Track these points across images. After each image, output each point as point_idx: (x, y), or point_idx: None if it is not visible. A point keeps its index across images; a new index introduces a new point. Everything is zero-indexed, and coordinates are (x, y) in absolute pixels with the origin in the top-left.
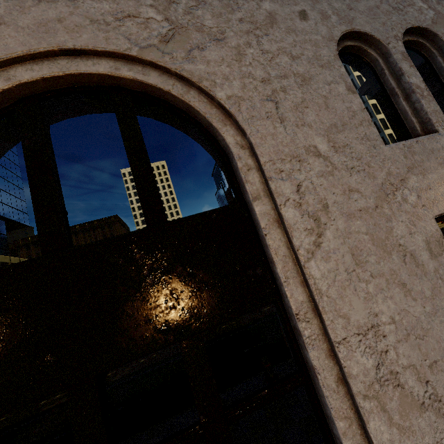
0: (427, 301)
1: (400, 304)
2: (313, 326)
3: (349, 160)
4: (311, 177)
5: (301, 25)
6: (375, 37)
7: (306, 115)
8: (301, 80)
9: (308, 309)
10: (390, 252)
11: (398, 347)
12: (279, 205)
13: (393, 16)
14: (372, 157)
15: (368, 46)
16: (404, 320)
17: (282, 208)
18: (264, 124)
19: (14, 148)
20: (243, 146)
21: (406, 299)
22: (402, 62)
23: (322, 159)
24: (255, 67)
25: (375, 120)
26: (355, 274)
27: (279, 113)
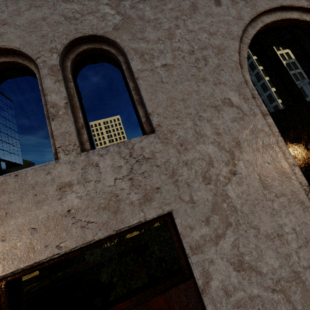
0: None
1: None
2: None
3: None
4: None
5: None
6: (25, 52)
7: None
8: None
9: None
10: None
11: None
12: None
13: (60, 26)
14: None
15: (27, 60)
16: None
17: None
18: None
19: (13, 112)
20: None
21: None
22: (46, 78)
23: None
24: None
25: (264, 81)
26: None
27: None
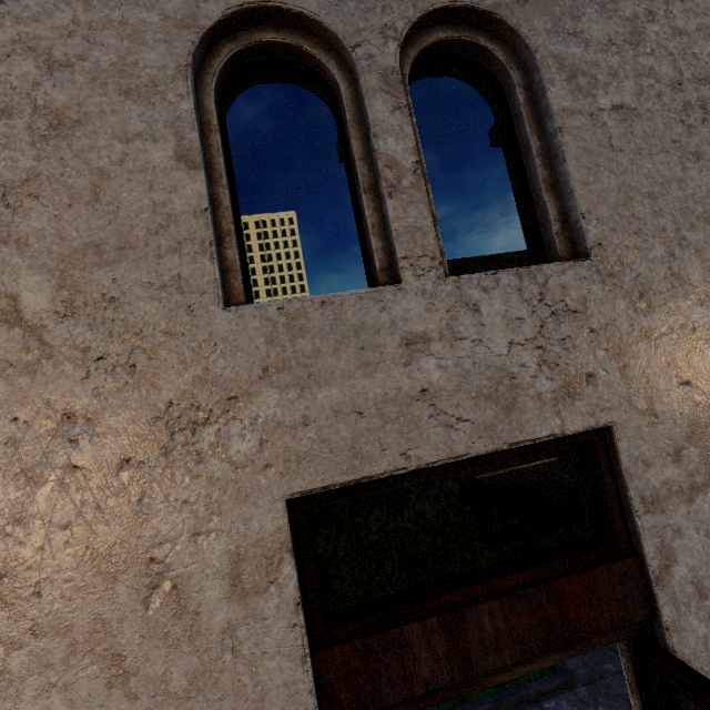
0: (166, 703)
1: (84, 707)
2: None
3: (99, 338)
4: None
5: None
6: (327, 27)
7: (25, 216)
8: (49, 124)
9: None
10: (116, 575)
11: None
12: None
13: None
14: (172, 336)
15: (321, 47)
16: None
17: None
18: None
19: None
20: None
21: (110, 694)
22: (375, 97)
23: (20, 330)
24: None
25: None
26: None
27: None
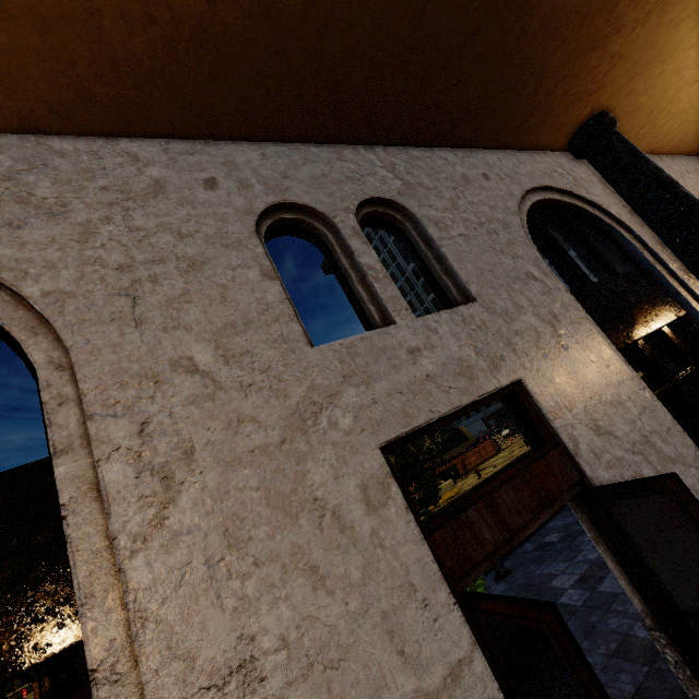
0: (353, 591)
1: (303, 608)
2: (127, 689)
3: (247, 374)
4: (171, 407)
5: (205, 195)
6: (318, 210)
7: (186, 313)
8: (188, 264)
9: (123, 653)
10: (298, 514)
11: (288, 696)
12: (96, 461)
13: (345, 186)
14: (288, 366)
15: (313, 218)
16: (306, 638)
17: (102, 465)
18: (104, 330)
19: None
20: (62, 366)
21: (316, 595)
22: (352, 239)
23: (199, 376)
24: (111, 250)
25: None
26: (224, 565)
27: (137, 312)
